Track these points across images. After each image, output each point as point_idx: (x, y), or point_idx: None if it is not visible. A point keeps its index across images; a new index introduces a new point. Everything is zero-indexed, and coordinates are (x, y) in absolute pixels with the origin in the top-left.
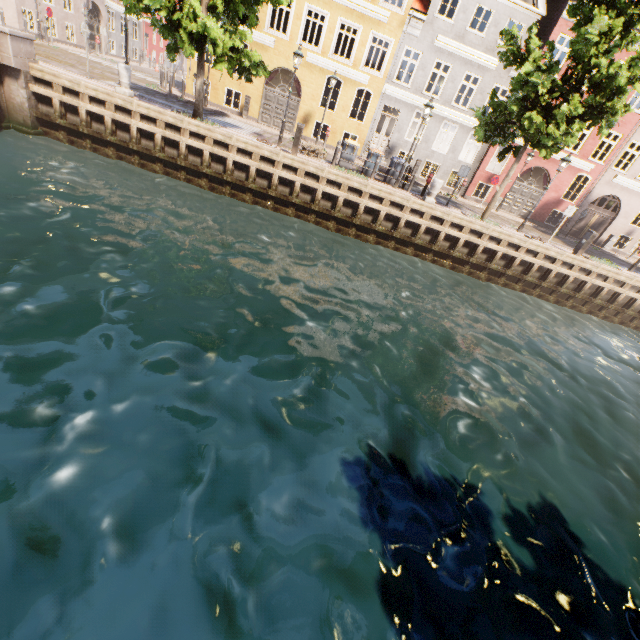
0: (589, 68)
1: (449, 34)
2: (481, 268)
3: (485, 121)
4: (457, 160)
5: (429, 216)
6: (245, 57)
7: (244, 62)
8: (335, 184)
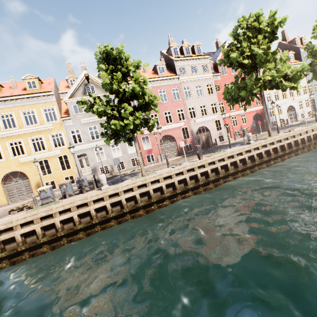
0: (123, 93)
1: (86, 117)
2: (163, 199)
3: (107, 136)
4: (129, 154)
5: (107, 197)
6: None
7: None
8: (30, 222)
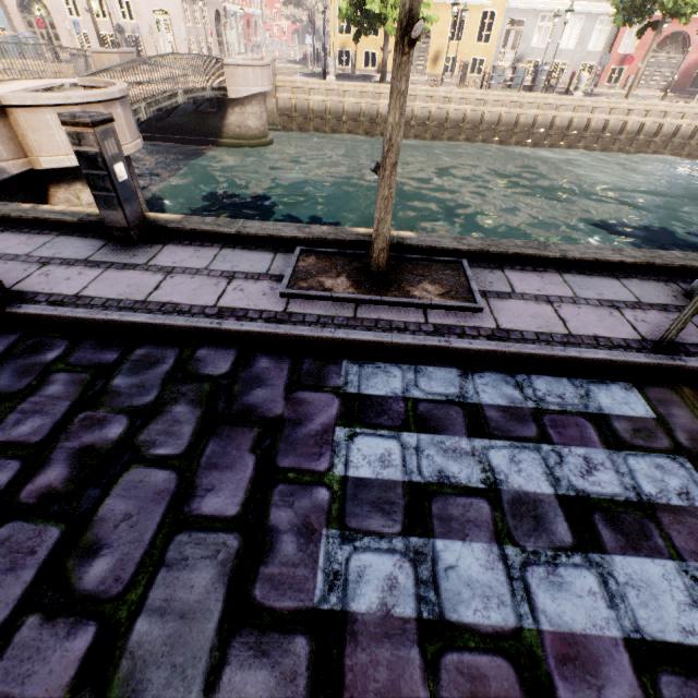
0: None
1: None
2: (629, 143)
3: (622, 7)
4: (586, 52)
5: (579, 108)
6: (427, 22)
7: (426, 27)
8: (497, 104)
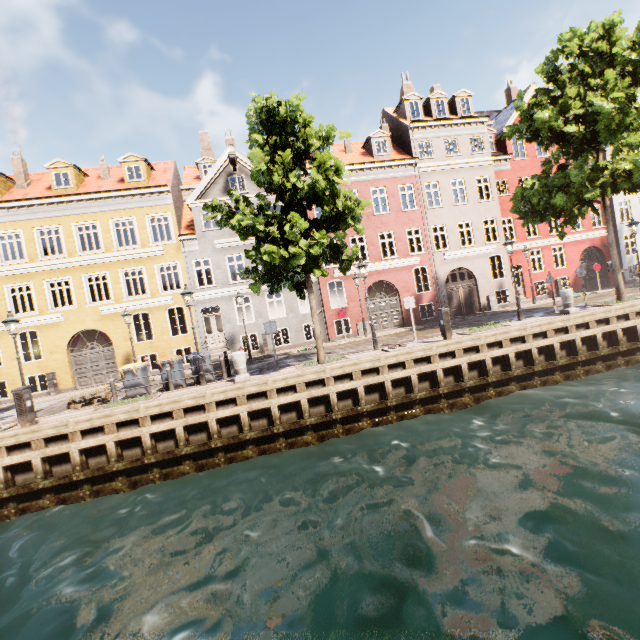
0: (293, 192)
1: (224, 236)
2: (357, 416)
3: (257, 276)
4: (301, 315)
5: (244, 397)
6: None
7: None
8: (98, 430)
